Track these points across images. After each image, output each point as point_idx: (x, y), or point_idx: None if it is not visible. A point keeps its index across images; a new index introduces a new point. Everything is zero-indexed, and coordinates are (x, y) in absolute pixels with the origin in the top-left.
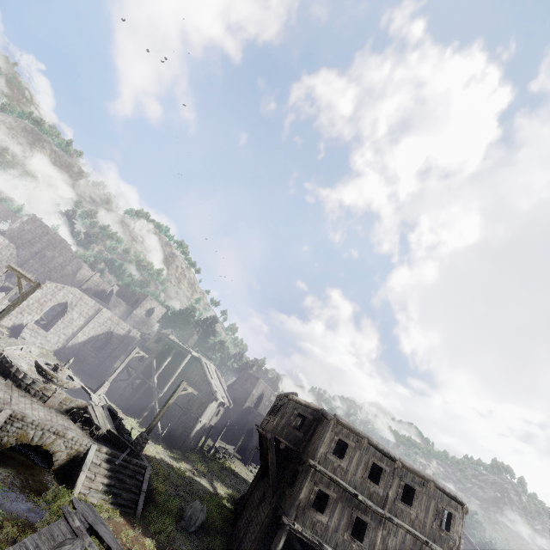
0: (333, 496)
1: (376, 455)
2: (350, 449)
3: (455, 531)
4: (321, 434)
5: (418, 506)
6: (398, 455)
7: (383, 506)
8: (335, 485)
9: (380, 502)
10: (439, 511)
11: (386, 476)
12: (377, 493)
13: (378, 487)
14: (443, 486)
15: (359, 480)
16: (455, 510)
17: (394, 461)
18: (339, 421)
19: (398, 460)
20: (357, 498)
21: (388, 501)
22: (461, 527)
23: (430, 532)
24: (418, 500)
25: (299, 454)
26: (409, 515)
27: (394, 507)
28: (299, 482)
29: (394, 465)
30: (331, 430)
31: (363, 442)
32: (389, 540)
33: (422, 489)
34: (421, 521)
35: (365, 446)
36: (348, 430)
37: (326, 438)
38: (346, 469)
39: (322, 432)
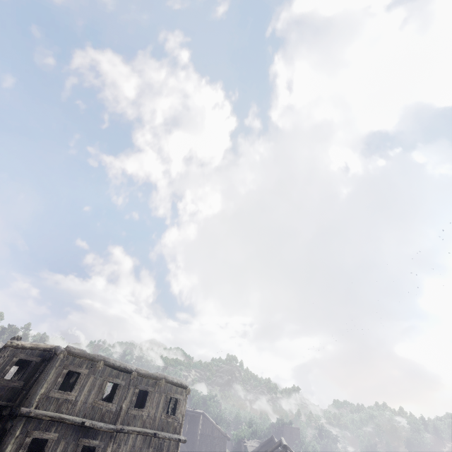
0: (54, 437)
1: (113, 374)
2: (82, 377)
3: (180, 412)
4: (46, 373)
5: (150, 405)
6: (135, 367)
7: (116, 421)
8: (58, 423)
9: (113, 418)
10: (168, 401)
11: (121, 390)
12: (110, 411)
13: (112, 404)
14: (173, 379)
15: (91, 406)
16: (180, 394)
17: (130, 373)
18: (71, 352)
19: (134, 370)
20: (86, 426)
21: (121, 414)
22: (185, 406)
23: (159, 423)
24: (151, 400)
25: (14, 408)
26: (141, 417)
27: (128, 416)
28: (3, 443)
29: (131, 376)
30: (59, 364)
31: (98, 365)
32: (119, 451)
33: (155, 388)
34: (152, 417)
35: (101, 369)
36: (82, 358)
37: (52, 375)
38: (75, 400)
39: (47, 371)
